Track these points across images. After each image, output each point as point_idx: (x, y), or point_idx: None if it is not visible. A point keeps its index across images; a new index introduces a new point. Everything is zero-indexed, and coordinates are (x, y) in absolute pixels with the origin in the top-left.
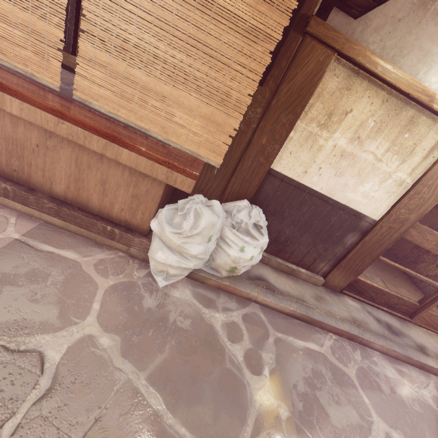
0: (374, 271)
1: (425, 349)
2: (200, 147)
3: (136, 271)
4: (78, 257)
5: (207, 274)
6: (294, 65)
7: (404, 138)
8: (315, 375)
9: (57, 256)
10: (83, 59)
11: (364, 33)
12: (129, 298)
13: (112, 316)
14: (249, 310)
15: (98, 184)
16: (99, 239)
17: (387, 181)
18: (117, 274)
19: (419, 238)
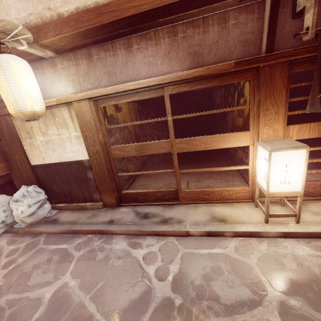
0: (189, 177)
1: (170, 220)
2: None
3: None
4: None
5: (17, 229)
6: (1, 128)
7: (57, 121)
8: (45, 261)
9: None
10: None
11: None
12: None
13: None
14: (36, 239)
15: None
16: None
17: (72, 140)
18: None
19: (124, 153)
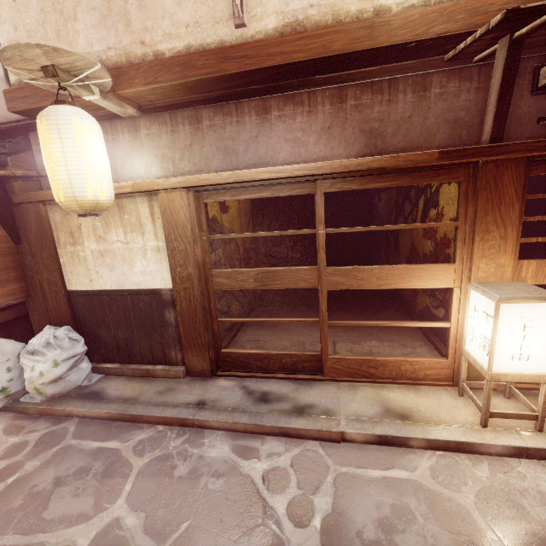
0: (335, 333)
1: (309, 408)
2: None
3: None
4: None
5: (26, 404)
6: (26, 222)
7: (127, 219)
8: (77, 472)
9: None
10: None
11: None
12: None
13: None
14: (60, 426)
15: None
16: None
17: (147, 254)
18: None
19: (234, 283)
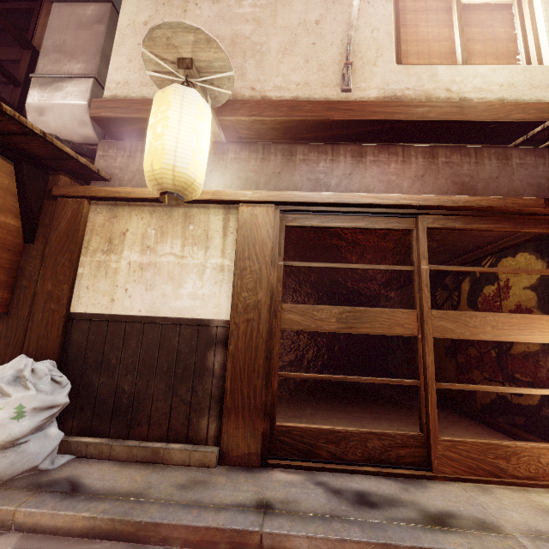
0: (395, 427)
1: (450, 518)
2: None
3: None
4: None
5: None
6: (55, 219)
7: (191, 230)
8: None
9: None
10: None
11: (122, 185)
12: None
13: None
14: None
15: None
16: None
17: (205, 273)
18: None
19: (309, 322)
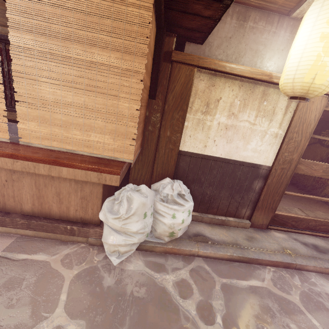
0: (290, 203)
1: None
2: (115, 152)
3: (96, 256)
4: (47, 257)
5: (153, 243)
6: (171, 81)
7: (264, 105)
8: (263, 310)
9: (30, 261)
10: (21, 118)
11: (211, 51)
12: (91, 281)
13: (77, 302)
14: (194, 265)
15: (55, 196)
16: (64, 237)
17: (265, 137)
18: (80, 263)
19: (308, 170)
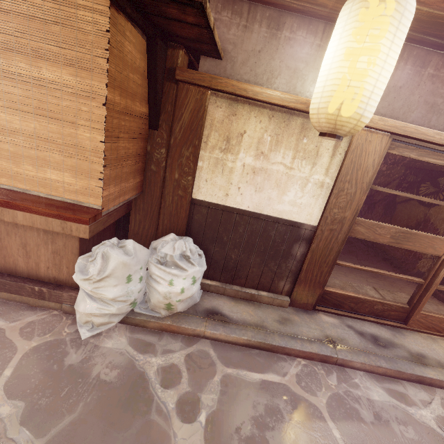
0: (365, 279)
1: (423, 358)
2: (78, 195)
3: (67, 327)
4: (4, 324)
5: (145, 317)
6: (178, 107)
7: (304, 144)
8: (268, 412)
9: None
10: None
11: (234, 68)
12: (50, 357)
13: (23, 380)
14: (196, 348)
15: (20, 248)
16: (32, 301)
17: (307, 186)
18: (44, 334)
19: (370, 234)
